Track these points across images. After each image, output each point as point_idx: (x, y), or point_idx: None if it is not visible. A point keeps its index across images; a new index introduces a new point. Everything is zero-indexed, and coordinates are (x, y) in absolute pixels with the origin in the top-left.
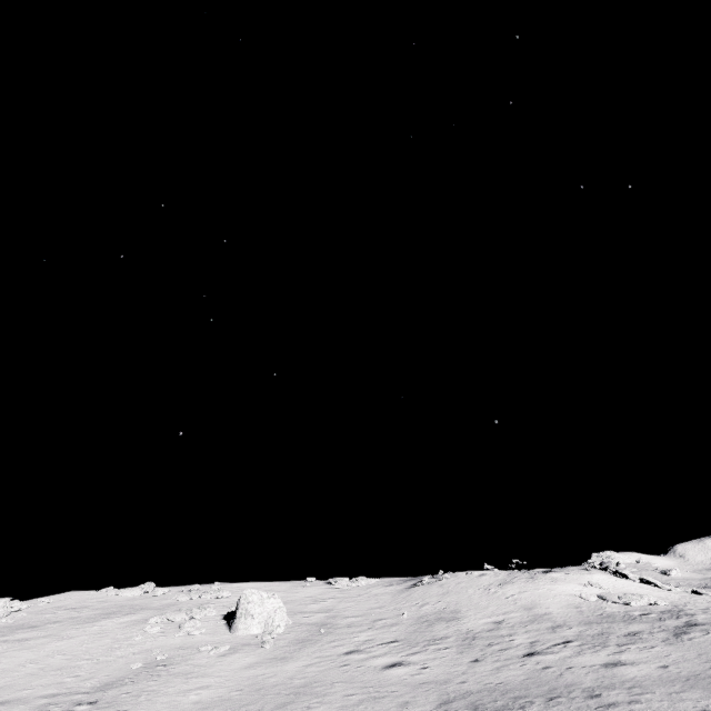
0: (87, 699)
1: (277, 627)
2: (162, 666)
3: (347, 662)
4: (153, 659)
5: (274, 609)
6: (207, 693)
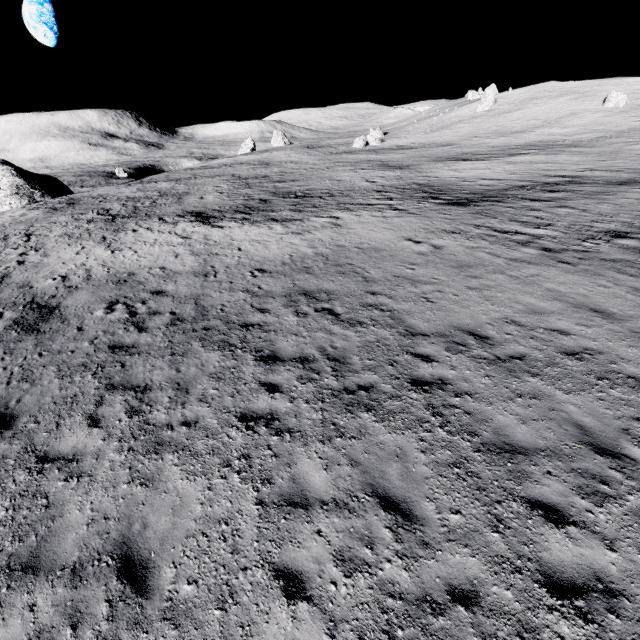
0: (554, 121)
1: (619, 106)
2: (574, 115)
3: (626, 119)
4: (572, 113)
5: (620, 100)
6: (581, 122)
